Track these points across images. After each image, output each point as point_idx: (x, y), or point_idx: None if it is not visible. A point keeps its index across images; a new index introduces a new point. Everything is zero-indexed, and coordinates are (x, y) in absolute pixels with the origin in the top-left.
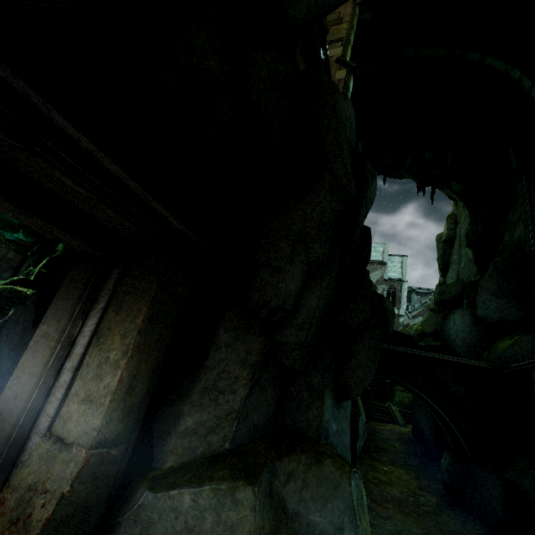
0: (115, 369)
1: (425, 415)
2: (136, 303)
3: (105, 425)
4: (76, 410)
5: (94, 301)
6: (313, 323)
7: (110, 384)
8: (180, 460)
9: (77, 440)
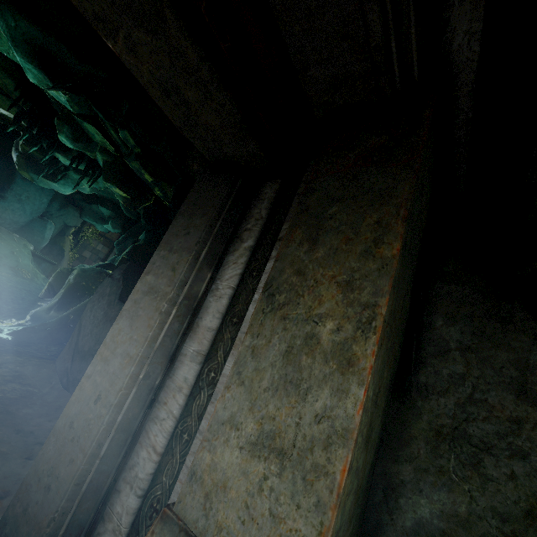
0: (344, 372)
1: None
2: (366, 216)
3: None
4: (237, 470)
5: (228, 240)
6: None
7: (338, 415)
8: None
9: None
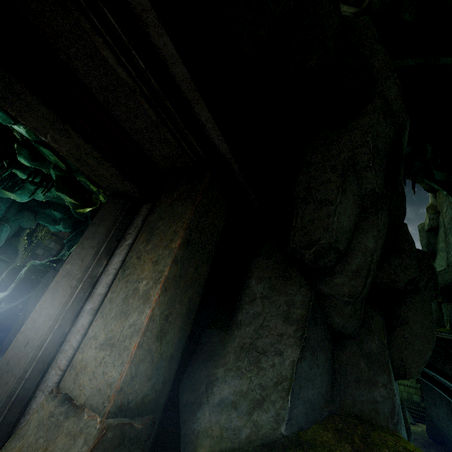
0: (145, 303)
1: (446, 412)
2: (171, 227)
3: (129, 382)
4: (92, 358)
5: (120, 240)
6: (372, 270)
7: (138, 323)
8: (217, 446)
9: (90, 400)
